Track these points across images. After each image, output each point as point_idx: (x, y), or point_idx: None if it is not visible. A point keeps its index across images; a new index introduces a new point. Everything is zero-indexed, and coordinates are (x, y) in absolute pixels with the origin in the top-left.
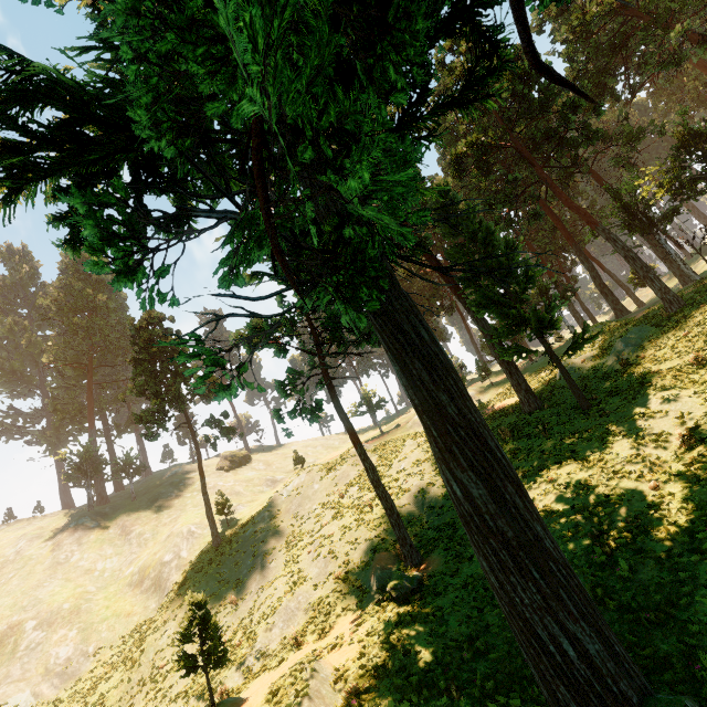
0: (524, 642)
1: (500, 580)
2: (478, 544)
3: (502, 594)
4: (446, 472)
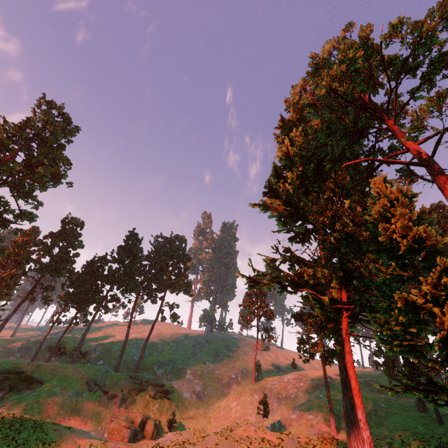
0: (348, 446)
1: (347, 429)
2: (345, 418)
3: (347, 433)
4: (343, 398)
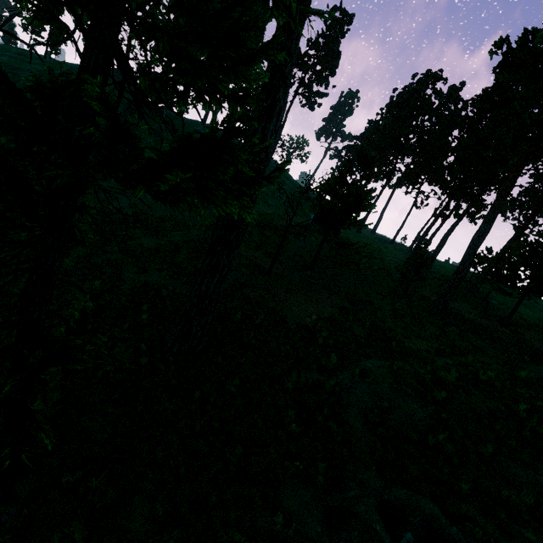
0: None
1: None
2: None
3: None
4: None
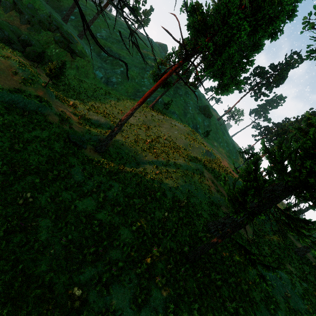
0: None
1: None
2: None
3: None
4: None
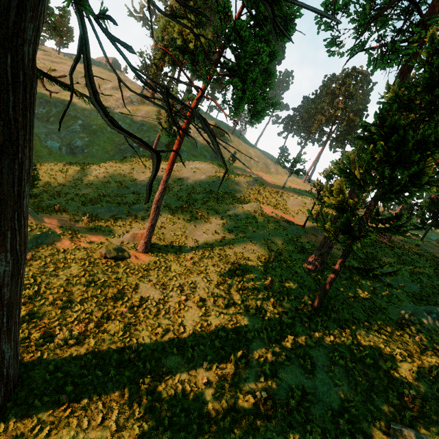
0: None
1: None
2: None
3: None
4: None
